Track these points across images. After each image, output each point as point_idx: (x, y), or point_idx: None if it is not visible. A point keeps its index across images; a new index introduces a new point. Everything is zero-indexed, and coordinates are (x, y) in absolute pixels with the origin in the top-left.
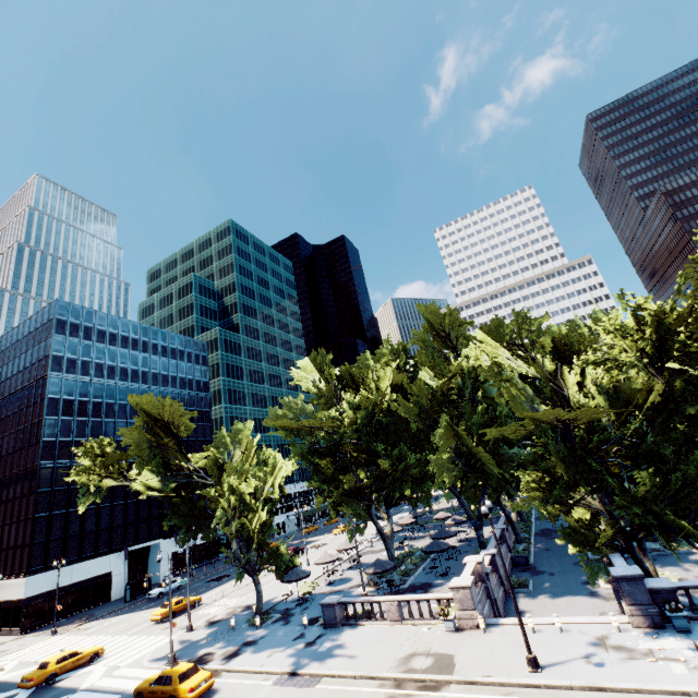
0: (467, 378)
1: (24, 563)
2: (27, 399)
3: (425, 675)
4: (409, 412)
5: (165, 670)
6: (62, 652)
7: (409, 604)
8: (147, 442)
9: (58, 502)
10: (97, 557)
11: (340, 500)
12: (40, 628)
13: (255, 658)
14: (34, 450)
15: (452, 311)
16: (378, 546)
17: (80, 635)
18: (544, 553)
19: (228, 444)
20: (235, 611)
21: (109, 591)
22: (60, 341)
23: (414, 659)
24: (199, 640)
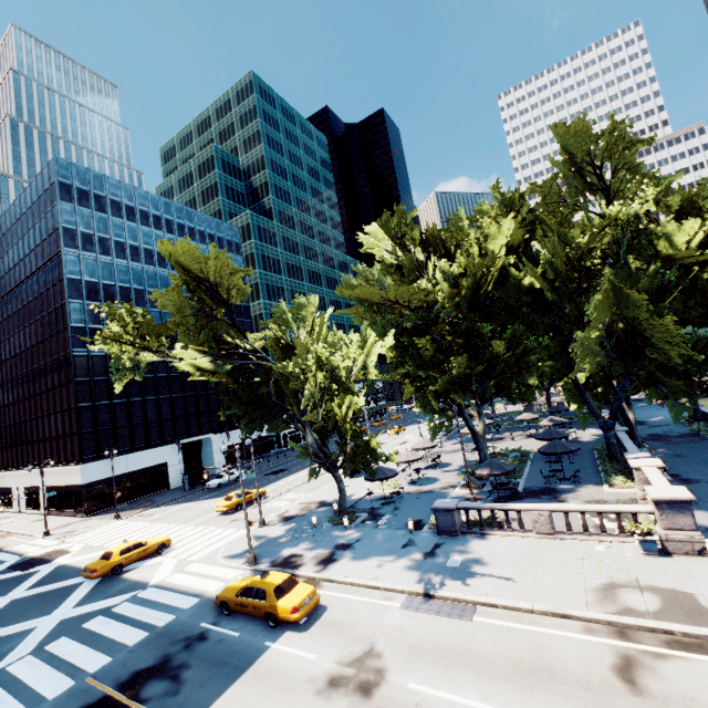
0: (625, 231)
1: (76, 451)
2: (45, 282)
3: (669, 624)
4: (538, 278)
5: (252, 579)
6: (125, 543)
7: (567, 516)
8: (191, 308)
9: (99, 392)
10: (150, 449)
11: (443, 389)
12: (104, 512)
13: (360, 567)
14: (63, 338)
15: (616, 124)
16: (450, 447)
17: (143, 521)
18: (677, 459)
19: (290, 321)
20: (308, 507)
21: (167, 480)
22: (68, 211)
23: (621, 593)
24: (277, 538)
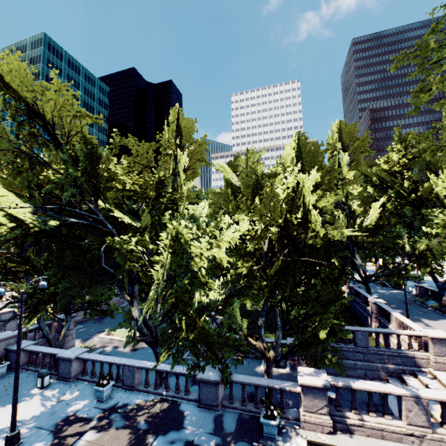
0: None
1: None
2: None
3: None
4: None
5: None
6: None
7: None
8: None
9: None
10: None
11: None
12: None
13: None
14: None
15: None
16: None
17: None
18: None
19: None
20: None
21: None
22: None
23: None
24: None
